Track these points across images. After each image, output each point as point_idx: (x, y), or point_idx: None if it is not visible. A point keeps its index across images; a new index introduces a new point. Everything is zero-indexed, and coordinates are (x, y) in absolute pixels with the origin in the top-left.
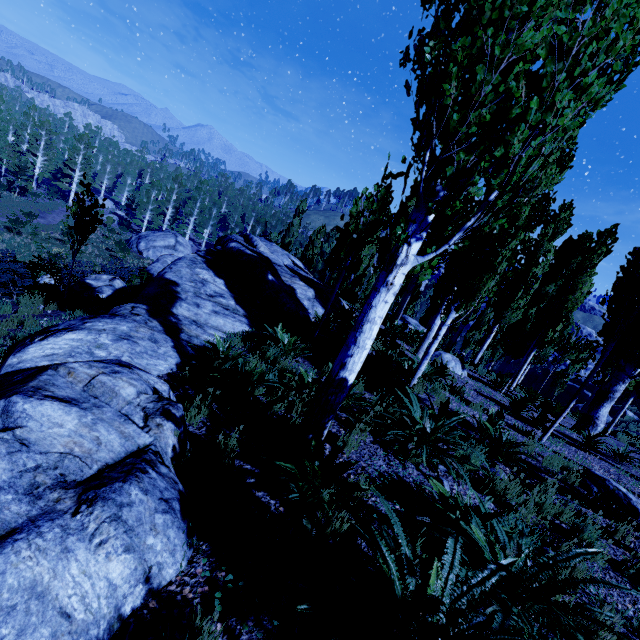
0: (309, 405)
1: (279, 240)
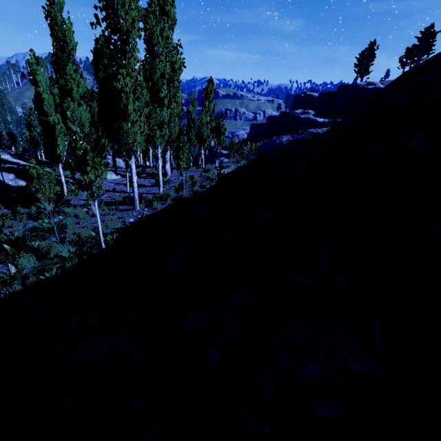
0: (3, 222)
1: (3, 131)
